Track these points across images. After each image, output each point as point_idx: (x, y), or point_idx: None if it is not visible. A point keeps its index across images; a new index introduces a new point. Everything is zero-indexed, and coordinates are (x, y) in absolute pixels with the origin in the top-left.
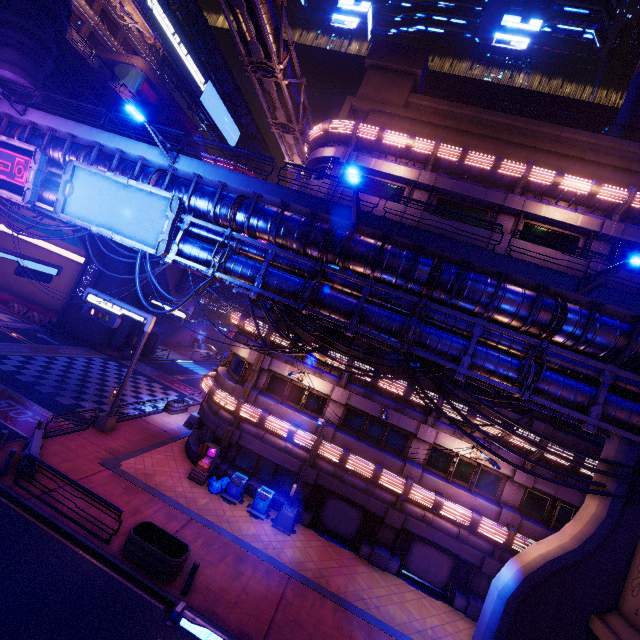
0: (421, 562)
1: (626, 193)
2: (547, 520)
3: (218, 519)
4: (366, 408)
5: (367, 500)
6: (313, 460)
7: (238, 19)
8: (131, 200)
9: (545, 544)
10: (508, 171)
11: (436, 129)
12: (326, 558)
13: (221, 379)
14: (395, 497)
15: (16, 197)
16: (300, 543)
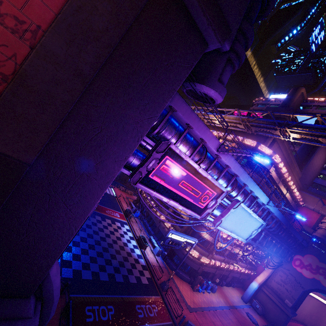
0: (227, 279)
1: (300, 197)
2: (250, 263)
3: (212, 303)
4: (236, 251)
5: (226, 273)
6: (219, 268)
7: (311, 130)
8: (250, 222)
9: (261, 277)
10: (292, 187)
11: (283, 157)
12: (221, 294)
13: (200, 250)
14: (230, 269)
15: (196, 216)
16: (217, 293)
